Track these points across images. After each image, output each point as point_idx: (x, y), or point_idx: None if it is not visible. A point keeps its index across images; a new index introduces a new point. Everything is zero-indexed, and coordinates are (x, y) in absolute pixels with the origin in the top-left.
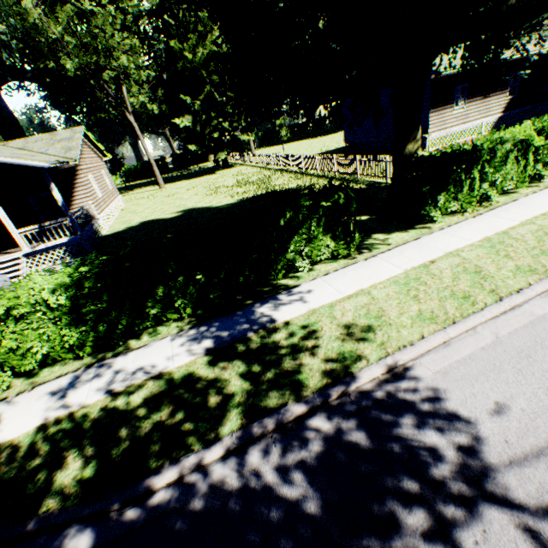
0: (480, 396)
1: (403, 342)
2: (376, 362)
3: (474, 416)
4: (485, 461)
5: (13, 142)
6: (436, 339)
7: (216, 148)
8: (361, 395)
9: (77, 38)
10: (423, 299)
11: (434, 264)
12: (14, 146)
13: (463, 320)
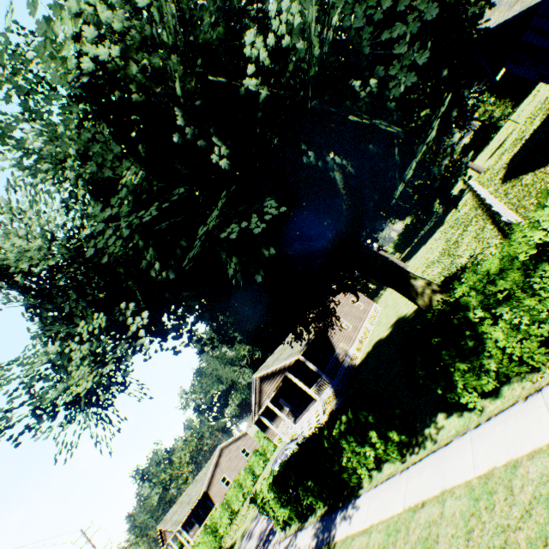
0: None
1: None
2: None
3: None
4: None
5: None
6: None
7: None
8: None
9: None
10: None
11: (420, 510)
12: None
13: None
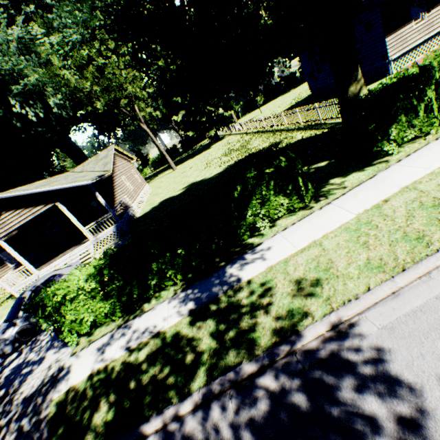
0: (430, 356)
1: (348, 295)
2: (320, 319)
3: (421, 382)
4: (430, 439)
5: (77, 168)
6: (382, 291)
7: (207, 129)
8: (306, 353)
9: (100, 85)
10: (372, 245)
11: (387, 203)
12: (78, 171)
13: (414, 266)
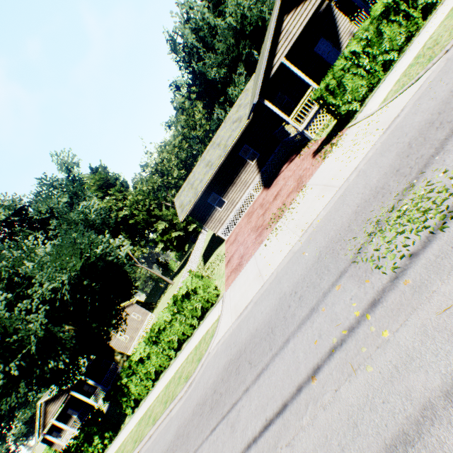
0: None
1: None
2: None
3: None
4: None
5: None
6: None
7: (184, 243)
8: None
9: None
10: None
11: None
12: None
13: None
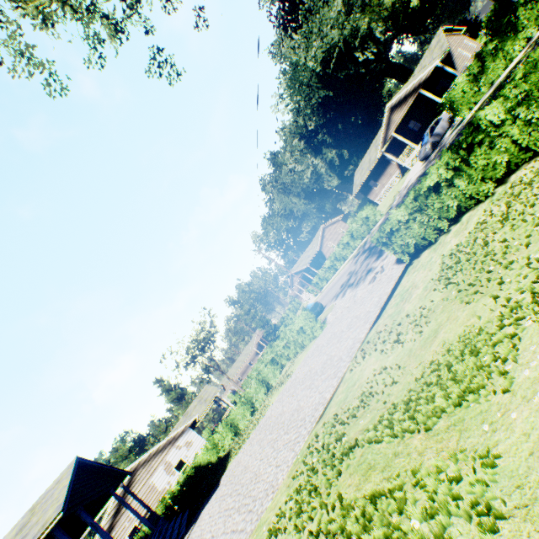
0: None
1: None
2: None
3: None
4: None
5: (414, 73)
6: None
7: None
8: None
9: None
10: None
11: None
12: (416, 73)
13: None
